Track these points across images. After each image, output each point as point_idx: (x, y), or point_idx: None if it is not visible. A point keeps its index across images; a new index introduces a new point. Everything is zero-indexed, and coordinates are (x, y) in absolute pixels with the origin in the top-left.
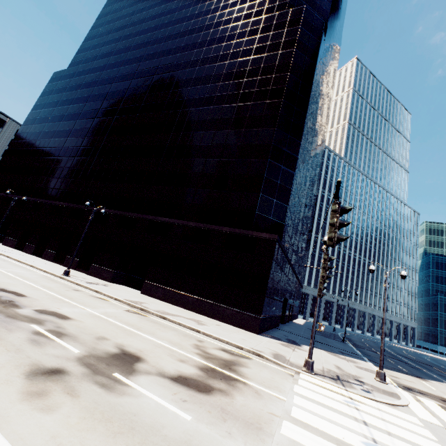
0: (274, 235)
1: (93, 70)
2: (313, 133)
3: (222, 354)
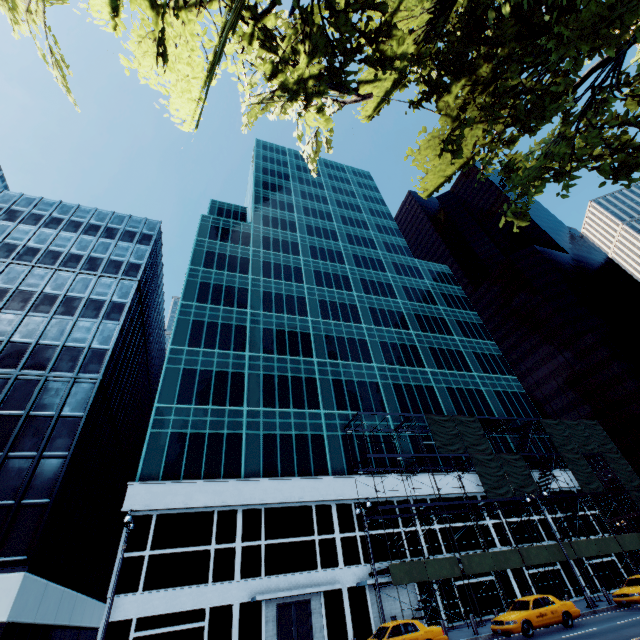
0: None
1: None
2: None
3: None
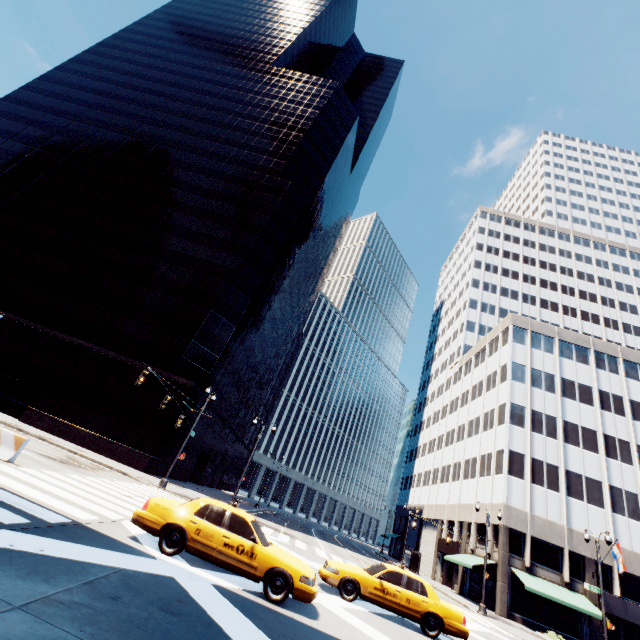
0: (191, 382)
1: (42, 125)
2: (283, 288)
3: (89, 464)
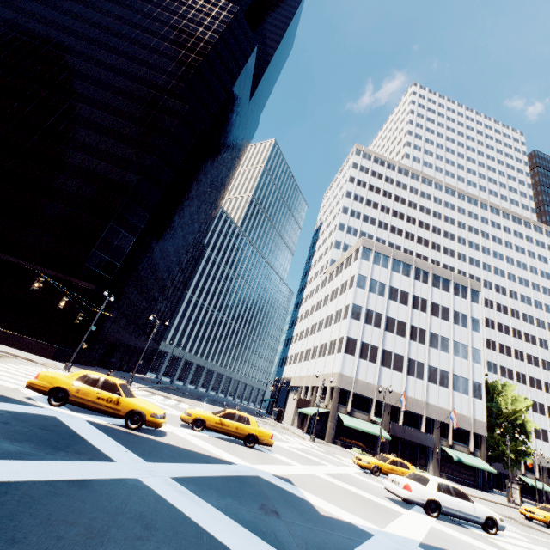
0: (93, 286)
1: None
2: (183, 205)
3: None
